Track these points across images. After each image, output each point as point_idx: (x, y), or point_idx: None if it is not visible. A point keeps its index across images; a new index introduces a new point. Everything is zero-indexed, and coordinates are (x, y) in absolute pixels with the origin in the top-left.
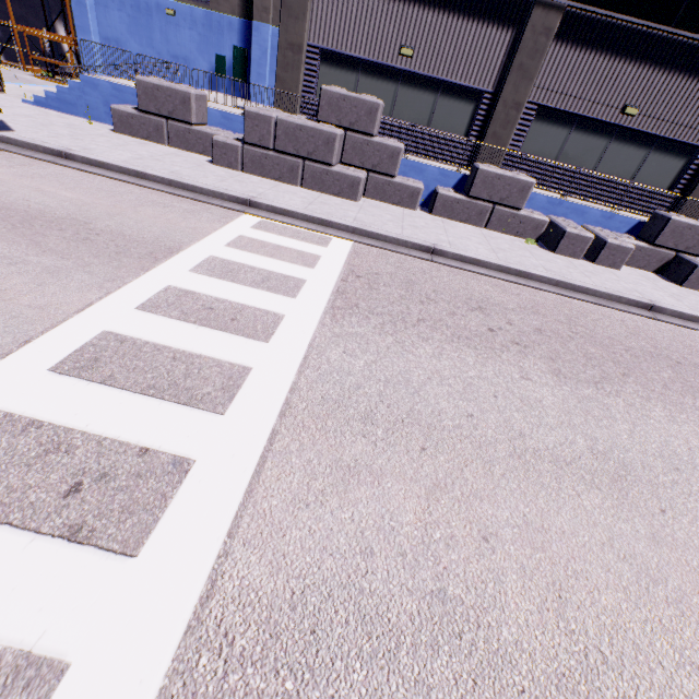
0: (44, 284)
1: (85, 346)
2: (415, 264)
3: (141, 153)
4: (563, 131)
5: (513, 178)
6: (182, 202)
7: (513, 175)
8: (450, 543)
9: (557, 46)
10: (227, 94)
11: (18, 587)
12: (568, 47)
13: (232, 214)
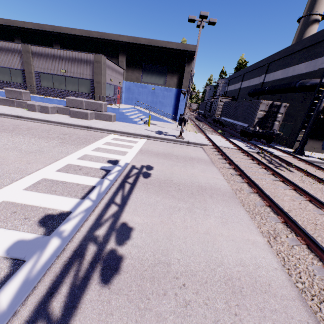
0: None
1: None
2: None
3: None
4: (50, 79)
5: (15, 90)
6: None
7: (15, 89)
8: None
9: (35, 56)
10: None
11: None
12: (38, 56)
13: None
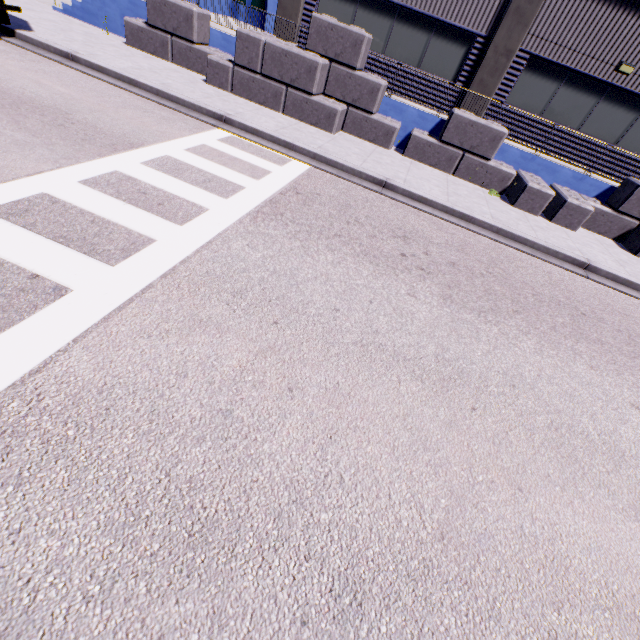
0: (9, 152)
1: (22, 200)
2: (362, 193)
3: (142, 65)
4: (552, 85)
5: (486, 126)
6: (164, 111)
7: (487, 123)
8: (257, 385)
9: None
10: (245, 22)
11: None
12: None
13: (205, 127)
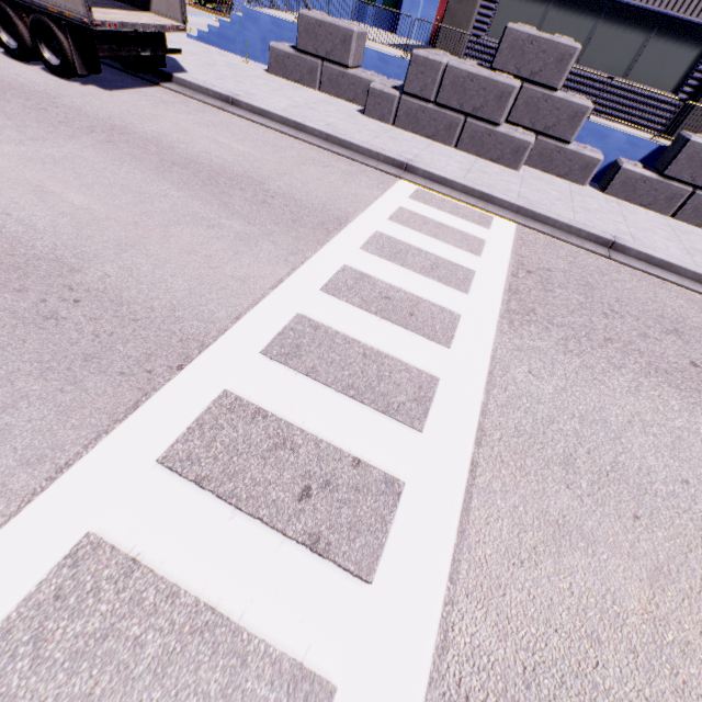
0: (239, 253)
1: (285, 330)
2: (590, 261)
3: (296, 100)
4: None
5: None
6: (339, 161)
7: None
8: (685, 651)
9: None
10: (372, 26)
11: (279, 590)
12: None
13: (388, 179)
